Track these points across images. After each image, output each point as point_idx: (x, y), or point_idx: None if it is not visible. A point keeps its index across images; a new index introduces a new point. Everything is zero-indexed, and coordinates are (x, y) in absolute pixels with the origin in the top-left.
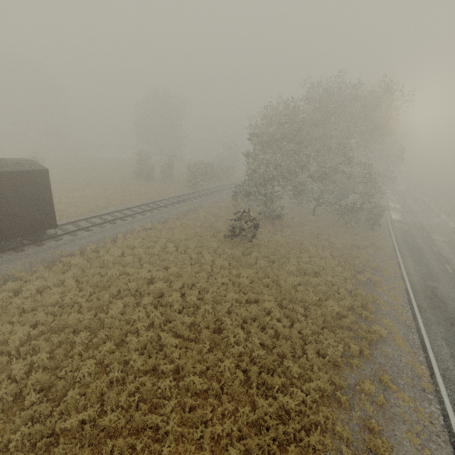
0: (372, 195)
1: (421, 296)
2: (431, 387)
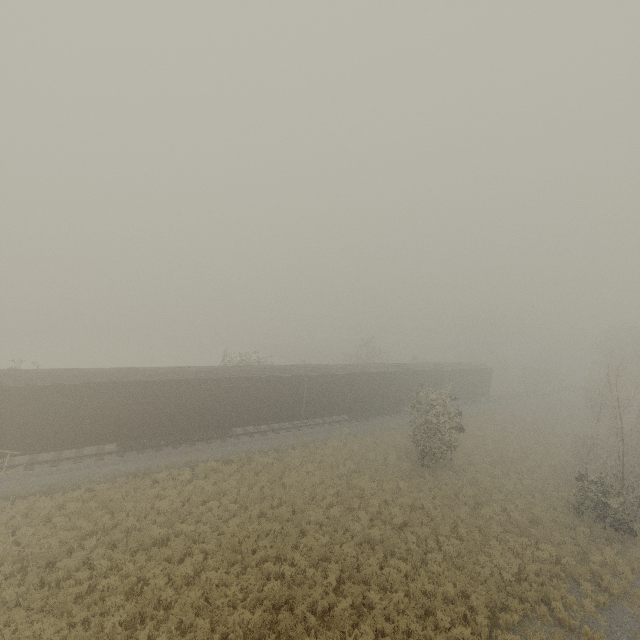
0: None
1: None
2: None
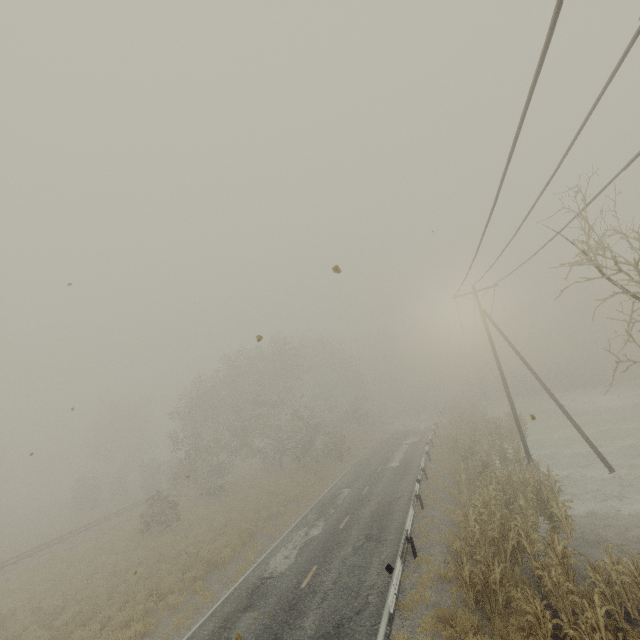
0: (316, 426)
1: (318, 506)
2: (238, 577)
